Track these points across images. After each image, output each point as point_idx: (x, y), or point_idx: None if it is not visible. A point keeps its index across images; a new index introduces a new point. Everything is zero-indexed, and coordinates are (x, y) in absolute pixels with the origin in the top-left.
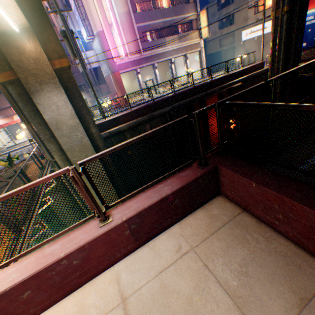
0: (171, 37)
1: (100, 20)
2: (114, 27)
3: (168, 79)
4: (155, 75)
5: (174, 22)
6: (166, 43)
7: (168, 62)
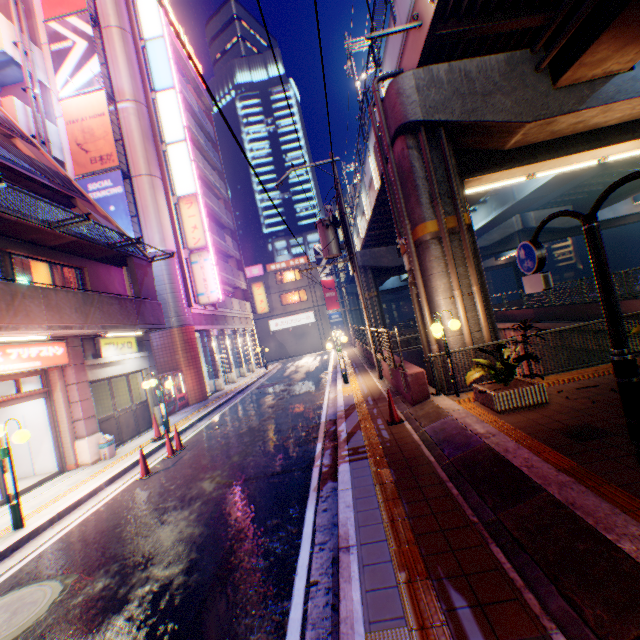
0: (235, 299)
1: (175, 236)
2: (210, 254)
3: None
4: (224, 347)
5: (235, 284)
6: (232, 304)
7: None
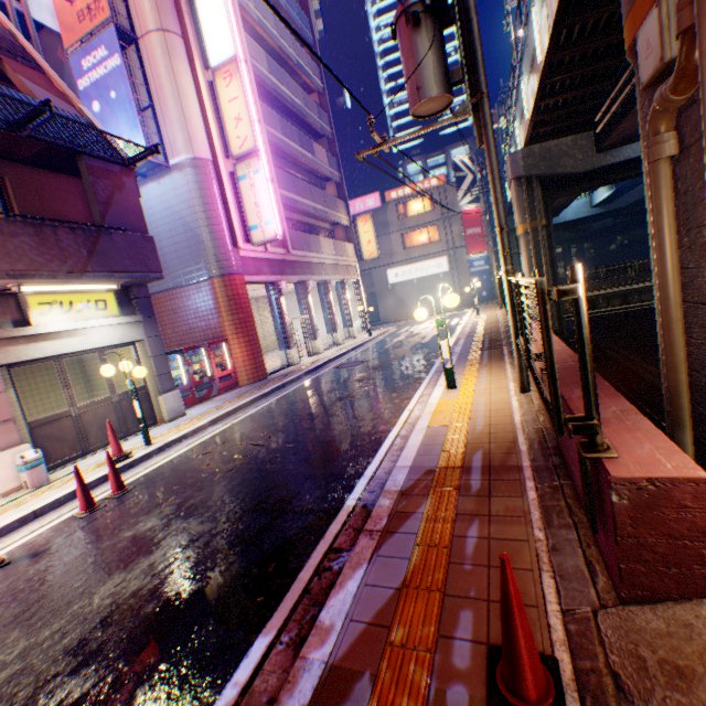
0: (326, 239)
1: (208, 135)
2: (261, 161)
3: (271, 337)
4: (306, 306)
5: (327, 217)
6: (320, 246)
7: (268, 301)
